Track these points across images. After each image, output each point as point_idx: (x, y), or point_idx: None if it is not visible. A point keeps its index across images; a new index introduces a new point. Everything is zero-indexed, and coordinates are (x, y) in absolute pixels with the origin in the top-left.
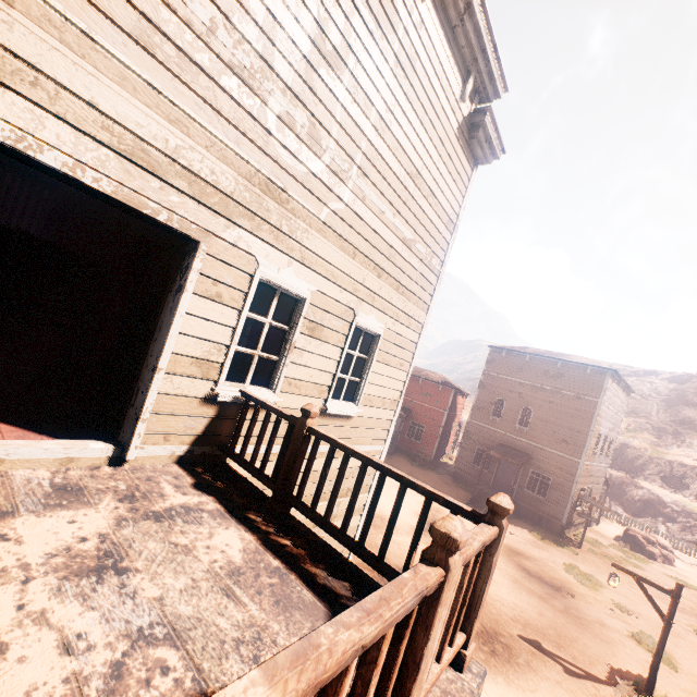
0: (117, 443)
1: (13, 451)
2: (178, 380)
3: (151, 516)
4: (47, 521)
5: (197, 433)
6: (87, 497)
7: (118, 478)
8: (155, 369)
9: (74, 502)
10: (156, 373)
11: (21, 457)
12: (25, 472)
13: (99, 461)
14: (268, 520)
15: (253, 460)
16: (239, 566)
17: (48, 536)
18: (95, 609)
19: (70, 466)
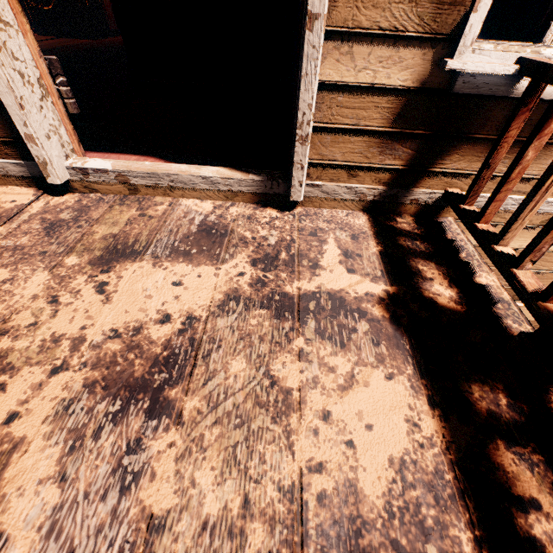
0: (283, 176)
1: (175, 178)
2: (362, 49)
3: (274, 303)
4: (156, 274)
5: (404, 167)
6: (222, 248)
7: (275, 225)
8: (303, 20)
9: (202, 253)
10: (306, 29)
11: (185, 186)
12: (192, 202)
13: (266, 198)
14: (501, 386)
15: (505, 234)
16: (363, 519)
17: (137, 299)
18: (63, 482)
19: (236, 201)
